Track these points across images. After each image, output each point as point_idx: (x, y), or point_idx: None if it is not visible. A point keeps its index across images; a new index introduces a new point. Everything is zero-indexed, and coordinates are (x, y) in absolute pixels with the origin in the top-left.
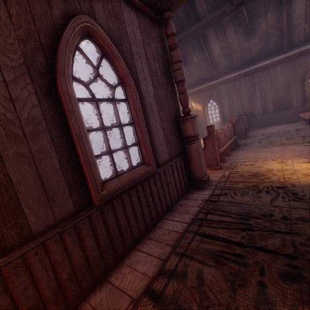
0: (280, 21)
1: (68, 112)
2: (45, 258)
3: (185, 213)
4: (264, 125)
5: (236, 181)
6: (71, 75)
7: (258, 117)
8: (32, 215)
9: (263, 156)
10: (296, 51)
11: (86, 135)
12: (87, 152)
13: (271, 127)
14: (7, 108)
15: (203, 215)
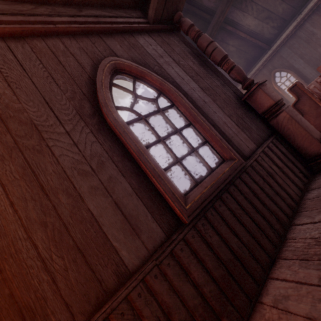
0: None
1: (121, 135)
2: (151, 300)
3: None
4: None
5: None
6: (113, 105)
7: None
8: (121, 248)
9: None
10: None
11: (145, 150)
12: (152, 166)
13: None
14: (73, 152)
15: None
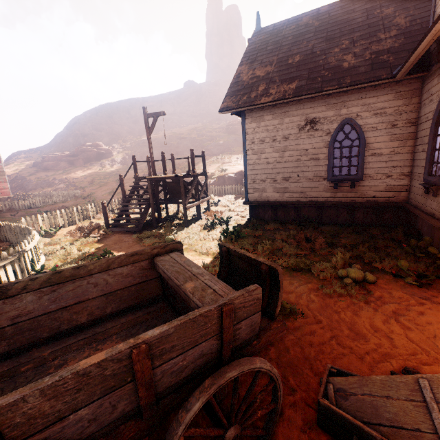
0: None
1: None
2: None
3: None
4: None
5: None
6: None
7: None
8: None
9: None
10: None
11: None
12: None
13: None
14: None
15: None
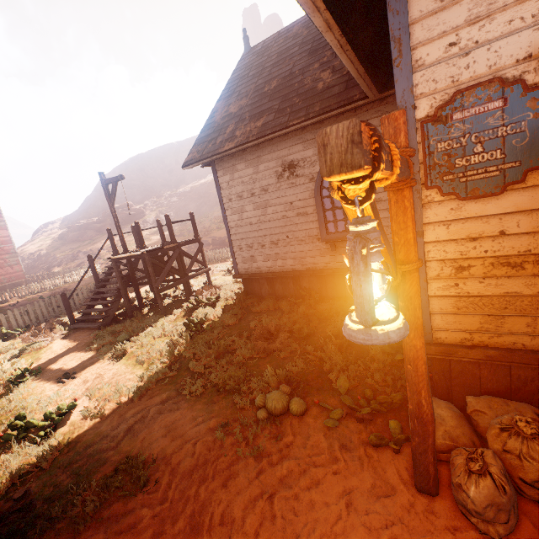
0: None
1: None
2: None
3: None
4: None
5: None
6: None
7: None
8: None
9: None
10: None
11: None
12: None
13: None
14: None
15: None
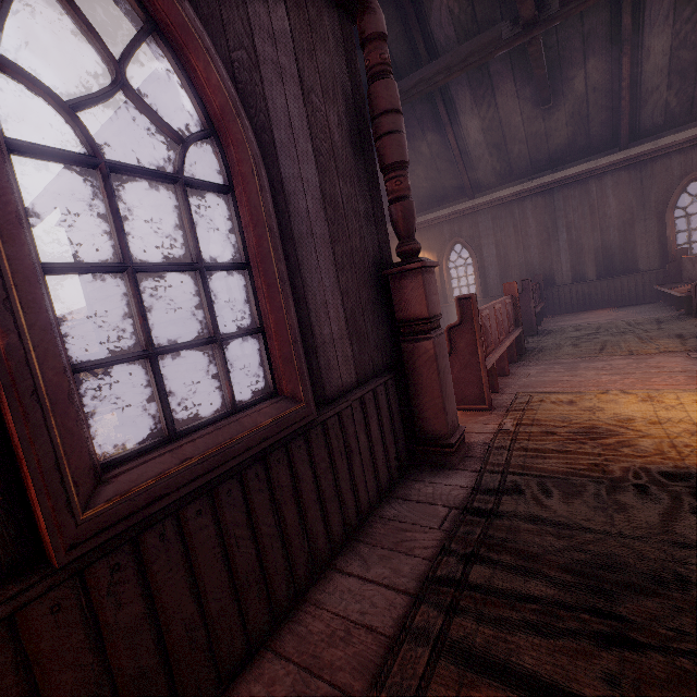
0: (616, 78)
1: None
2: None
3: (399, 554)
4: (576, 308)
5: (538, 448)
6: None
7: (564, 289)
8: None
9: (593, 380)
10: (648, 147)
11: (33, 281)
12: (26, 350)
13: (591, 312)
14: None
15: (458, 564)
